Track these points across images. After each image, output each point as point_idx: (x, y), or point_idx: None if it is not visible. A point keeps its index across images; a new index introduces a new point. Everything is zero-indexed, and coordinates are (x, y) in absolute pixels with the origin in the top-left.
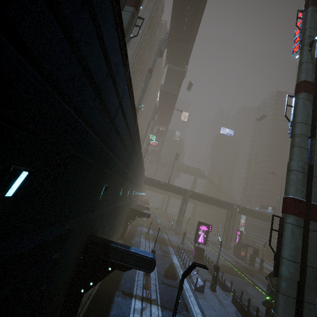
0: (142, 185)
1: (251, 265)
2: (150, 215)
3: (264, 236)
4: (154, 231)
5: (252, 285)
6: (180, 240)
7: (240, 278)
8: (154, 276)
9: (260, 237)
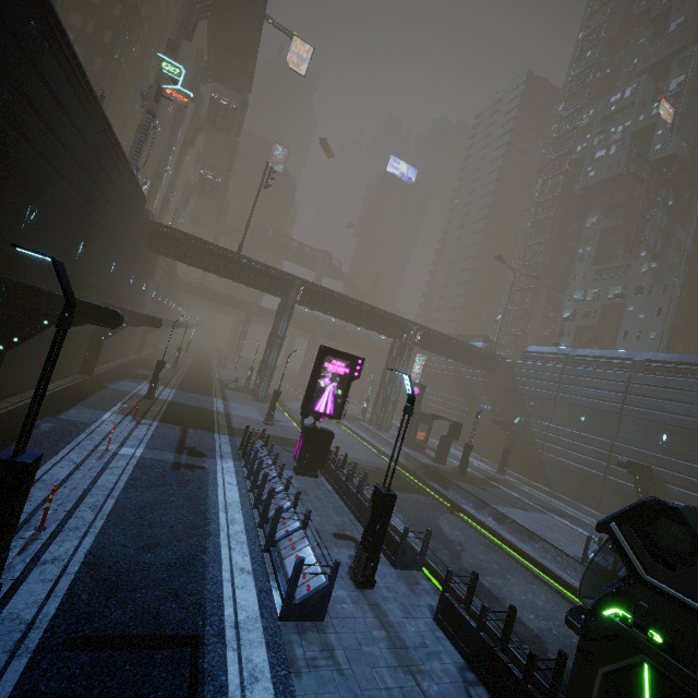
0: (145, 255)
1: (440, 460)
2: (117, 314)
3: (459, 397)
4: (181, 393)
5: (450, 509)
6: (264, 415)
7: (420, 495)
8: (34, 604)
9: (450, 400)
